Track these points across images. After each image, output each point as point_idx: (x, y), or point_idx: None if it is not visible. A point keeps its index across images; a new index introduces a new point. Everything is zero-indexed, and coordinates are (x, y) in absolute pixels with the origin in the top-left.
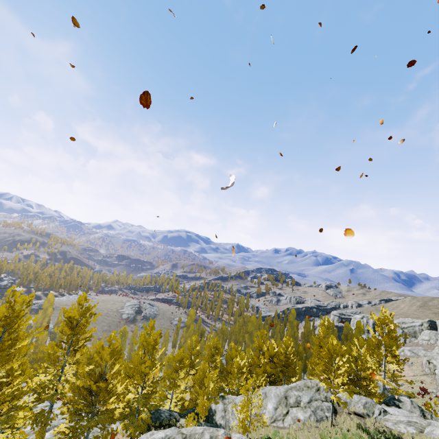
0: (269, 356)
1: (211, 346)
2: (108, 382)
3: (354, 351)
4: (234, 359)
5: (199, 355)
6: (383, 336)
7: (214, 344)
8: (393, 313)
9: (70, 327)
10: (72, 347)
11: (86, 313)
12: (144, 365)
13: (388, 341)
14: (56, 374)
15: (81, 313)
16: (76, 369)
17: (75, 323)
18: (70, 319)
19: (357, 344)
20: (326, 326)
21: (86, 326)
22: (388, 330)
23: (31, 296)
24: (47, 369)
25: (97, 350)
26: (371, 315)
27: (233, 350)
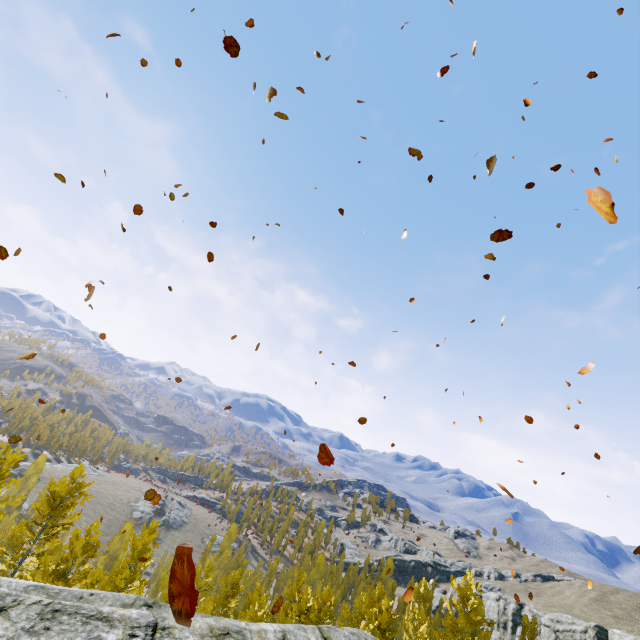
0: (298, 611)
1: (230, 580)
2: (69, 583)
3: (410, 628)
4: (251, 606)
5: (208, 591)
6: (459, 615)
7: (233, 579)
8: (480, 583)
9: (51, 505)
10: (44, 533)
11: (76, 491)
12: (120, 576)
13: (465, 624)
14: (13, 564)
15: (70, 490)
16: (38, 564)
17: (59, 501)
18: (54, 495)
19: (417, 618)
20: (422, 595)
21: (71, 508)
22: (471, 608)
23: (23, 456)
24: (5, 555)
25: (71, 540)
26: (451, 579)
27: (255, 593)
